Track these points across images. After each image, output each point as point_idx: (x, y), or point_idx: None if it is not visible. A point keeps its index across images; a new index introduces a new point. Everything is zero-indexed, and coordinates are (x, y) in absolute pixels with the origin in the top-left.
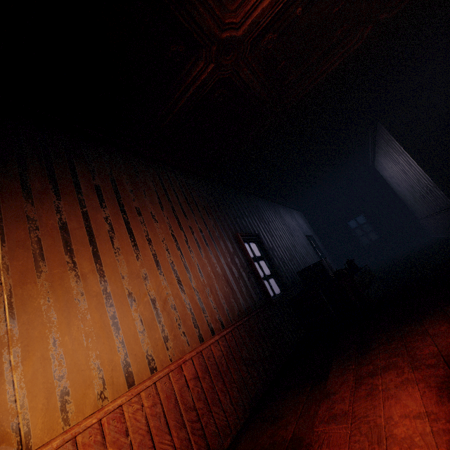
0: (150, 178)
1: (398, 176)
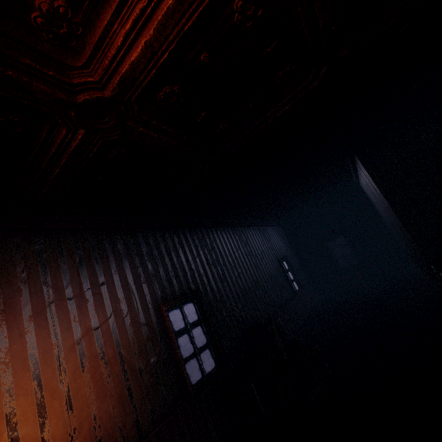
0: (21, 266)
1: (380, 206)
